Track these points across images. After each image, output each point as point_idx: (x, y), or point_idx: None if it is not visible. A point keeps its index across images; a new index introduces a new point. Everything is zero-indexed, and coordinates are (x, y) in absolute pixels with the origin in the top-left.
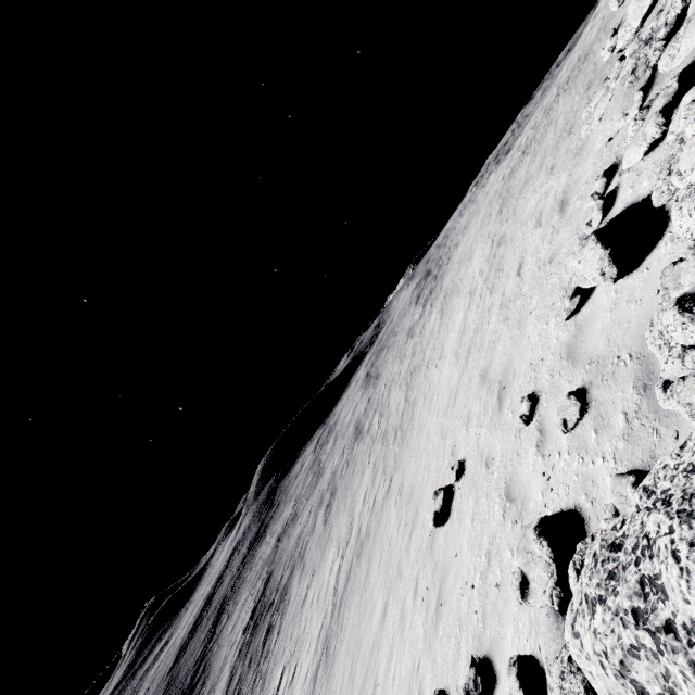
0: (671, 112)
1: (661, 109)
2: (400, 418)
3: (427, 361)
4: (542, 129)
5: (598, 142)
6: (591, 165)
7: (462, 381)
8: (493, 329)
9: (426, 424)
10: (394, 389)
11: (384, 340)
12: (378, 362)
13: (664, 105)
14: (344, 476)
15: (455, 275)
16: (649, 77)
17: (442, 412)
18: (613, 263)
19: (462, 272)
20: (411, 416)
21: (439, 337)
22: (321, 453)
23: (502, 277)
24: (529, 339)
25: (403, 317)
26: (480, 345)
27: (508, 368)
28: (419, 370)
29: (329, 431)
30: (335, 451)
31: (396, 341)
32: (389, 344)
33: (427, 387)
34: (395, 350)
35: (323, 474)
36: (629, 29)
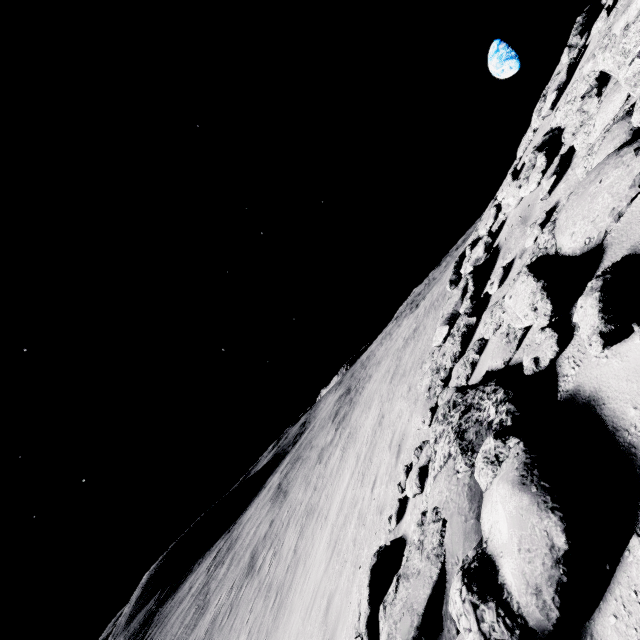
0: (424, 478)
1: (419, 471)
2: (284, 574)
3: (319, 509)
4: (422, 326)
5: (412, 426)
6: (413, 434)
7: (321, 585)
8: (348, 541)
9: (294, 611)
10: (292, 524)
11: (302, 448)
12: (291, 474)
13: (424, 464)
14: (223, 628)
15: (359, 415)
16: (436, 402)
17: (303, 612)
18: (367, 633)
19: (363, 417)
20: (291, 581)
21: (333, 485)
22: (213, 577)
23: (369, 473)
24: (350, 607)
25: (321, 430)
26: (340, 550)
27: (336, 628)
28: (312, 516)
29: (229, 547)
30: (225, 580)
31: (310, 457)
32: (304, 457)
33: (309, 550)
34: (306, 468)
35: (205, 611)
36: (437, 340)
